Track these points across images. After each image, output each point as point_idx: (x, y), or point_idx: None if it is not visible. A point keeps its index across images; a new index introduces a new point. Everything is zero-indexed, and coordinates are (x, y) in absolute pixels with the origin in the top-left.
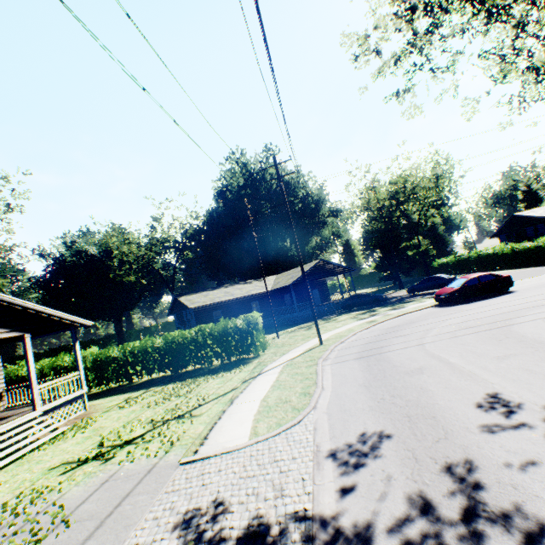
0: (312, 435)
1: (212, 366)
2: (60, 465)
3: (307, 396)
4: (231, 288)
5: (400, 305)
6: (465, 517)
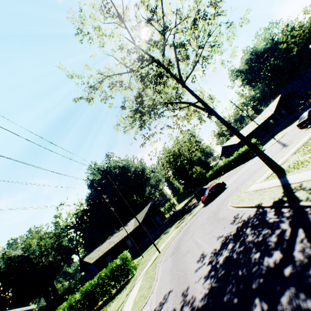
0: (149, 306)
1: (112, 294)
2: None
3: (150, 288)
4: (112, 238)
5: (193, 210)
6: (181, 307)
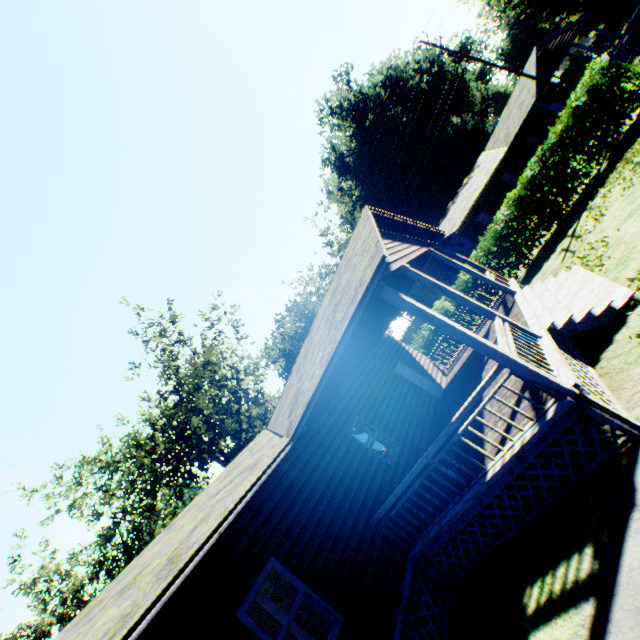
0: None
1: (598, 173)
2: None
3: None
4: (459, 198)
5: None
6: None
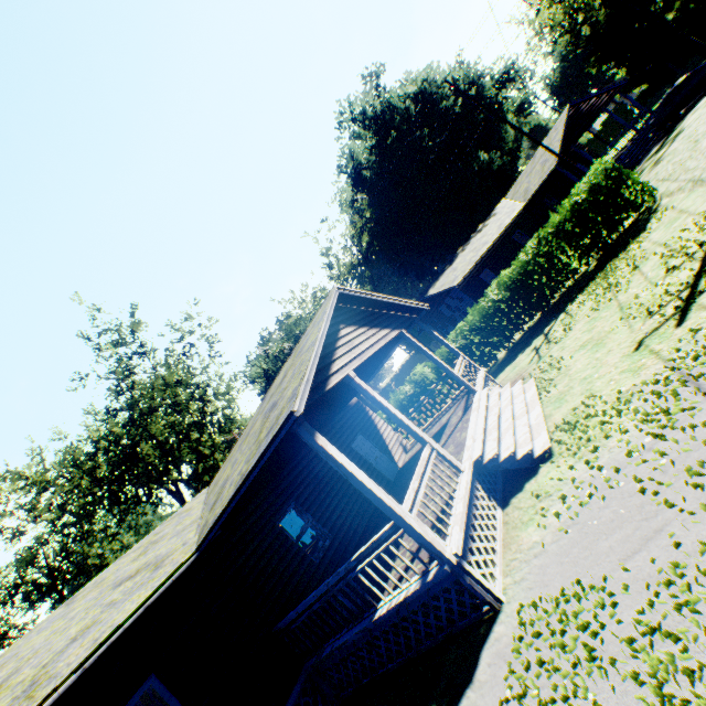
0: None
1: (586, 271)
2: (639, 343)
3: None
4: (470, 246)
5: None
6: None
